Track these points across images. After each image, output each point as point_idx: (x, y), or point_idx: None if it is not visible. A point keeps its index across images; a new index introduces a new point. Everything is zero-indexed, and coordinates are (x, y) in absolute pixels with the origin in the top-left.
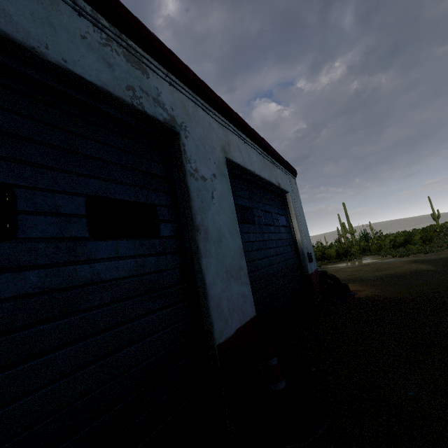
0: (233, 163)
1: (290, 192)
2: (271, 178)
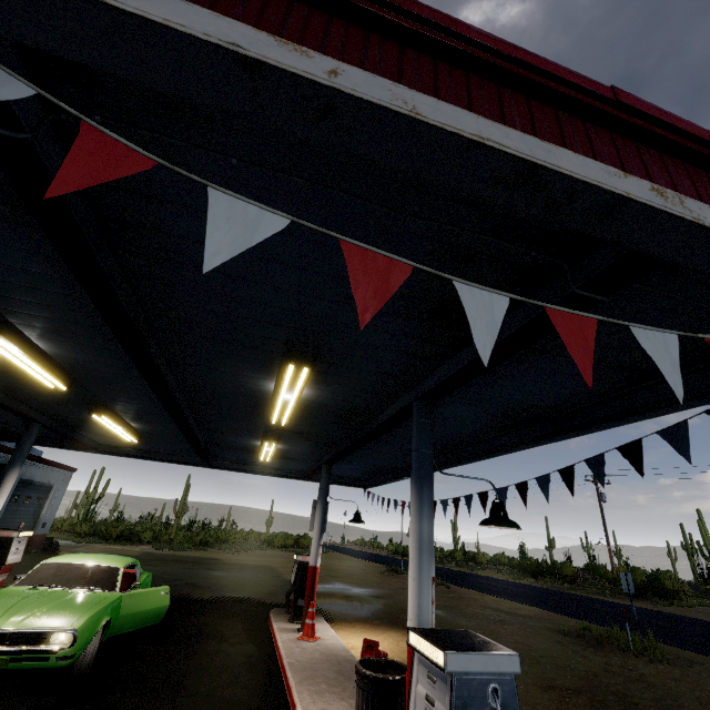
0: (23, 479)
1: (59, 484)
2: (45, 480)
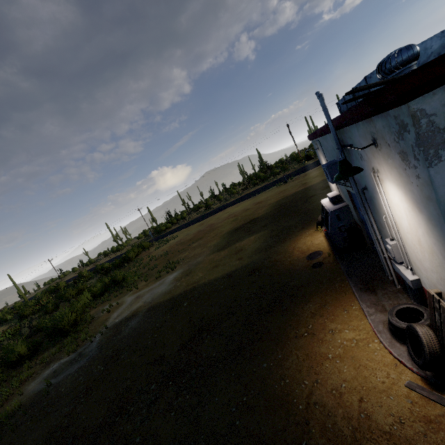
0: None
1: None
2: None
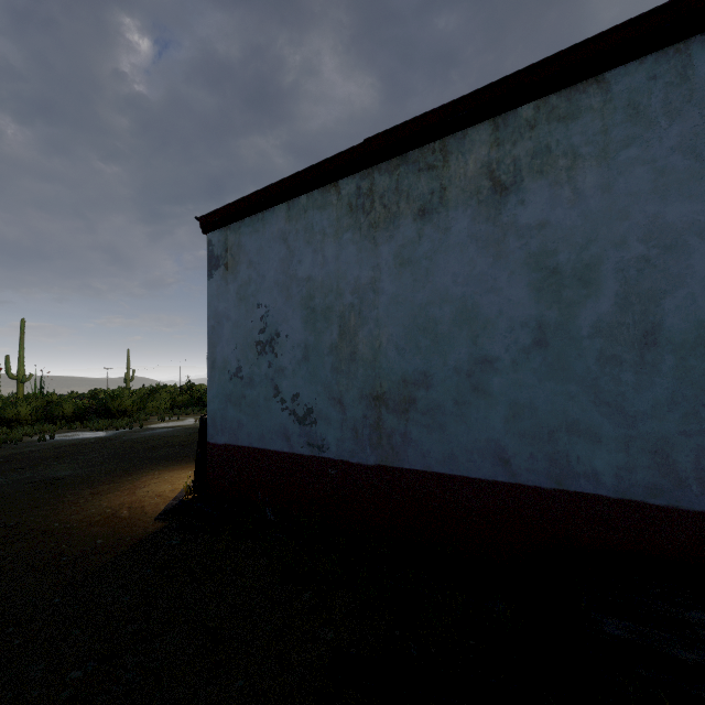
0: None
1: None
2: None
